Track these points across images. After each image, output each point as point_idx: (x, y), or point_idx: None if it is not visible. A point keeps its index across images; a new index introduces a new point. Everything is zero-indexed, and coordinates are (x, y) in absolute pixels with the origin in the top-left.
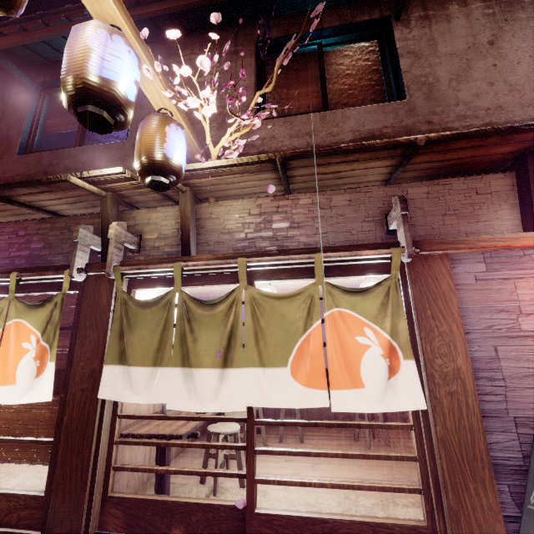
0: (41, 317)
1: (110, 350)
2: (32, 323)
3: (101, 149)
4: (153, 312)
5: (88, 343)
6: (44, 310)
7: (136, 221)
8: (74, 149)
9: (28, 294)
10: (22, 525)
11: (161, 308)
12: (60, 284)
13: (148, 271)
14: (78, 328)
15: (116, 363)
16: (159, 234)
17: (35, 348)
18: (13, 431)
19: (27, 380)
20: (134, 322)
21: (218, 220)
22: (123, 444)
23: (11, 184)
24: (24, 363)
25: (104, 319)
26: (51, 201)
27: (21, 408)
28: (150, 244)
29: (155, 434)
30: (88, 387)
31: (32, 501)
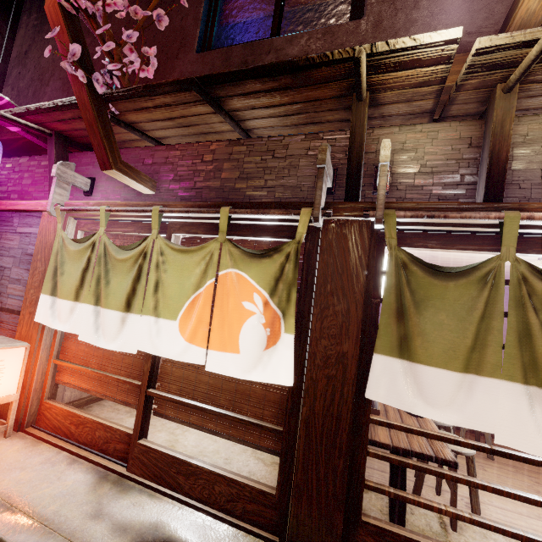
0: (267, 271)
1: (382, 333)
2: (254, 277)
3: (319, 36)
4: (459, 287)
5: (331, 315)
6: (271, 262)
7: (379, 145)
8: (277, 39)
9: (230, 237)
10: (250, 520)
11: (474, 283)
12: (277, 229)
13: (425, 221)
14: (310, 291)
15: (394, 354)
16: (422, 167)
17: (262, 311)
18: (217, 401)
19: (255, 352)
20: (422, 298)
21: (539, 147)
22: (379, 458)
23: (245, 72)
24: (248, 328)
25: (356, 285)
26: (263, 110)
27: (224, 376)
28: (406, 180)
29: (412, 450)
30: (335, 376)
31: (259, 496)
